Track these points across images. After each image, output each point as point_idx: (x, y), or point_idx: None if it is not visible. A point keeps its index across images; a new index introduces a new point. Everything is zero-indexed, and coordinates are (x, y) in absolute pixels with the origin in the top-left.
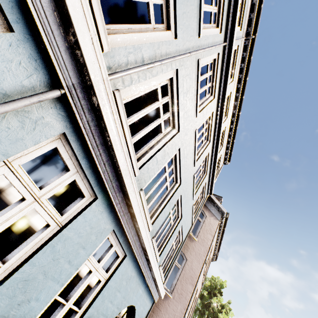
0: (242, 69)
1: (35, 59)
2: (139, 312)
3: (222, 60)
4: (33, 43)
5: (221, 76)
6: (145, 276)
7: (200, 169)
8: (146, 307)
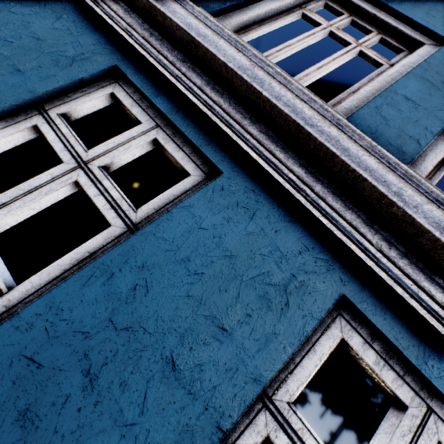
0: None
1: None
2: None
3: None
4: None
5: None
6: None
7: None
8: None
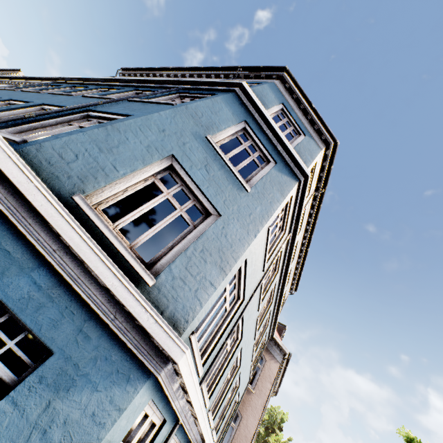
0: (311, 214)
1: (171, 420)
2: None
3: (286, 242)
4: (172, 415)
5: (285, 253)
6: None
7: None
8: None
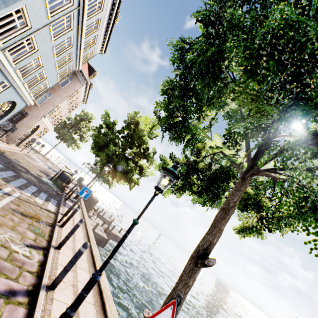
0: (115, 3)
1: None
2: (19, 105)
3: (79, 13)
4: None
5: (79, 19)
6: (21, 94)
7: (66, 57)
8: (23, 105)
